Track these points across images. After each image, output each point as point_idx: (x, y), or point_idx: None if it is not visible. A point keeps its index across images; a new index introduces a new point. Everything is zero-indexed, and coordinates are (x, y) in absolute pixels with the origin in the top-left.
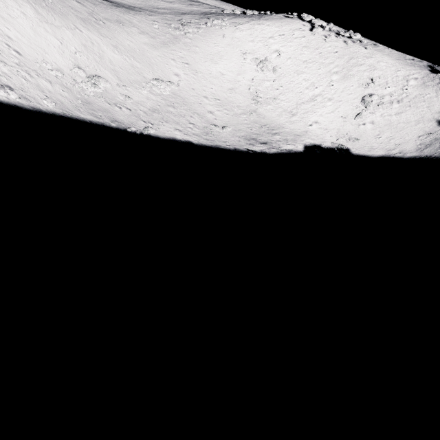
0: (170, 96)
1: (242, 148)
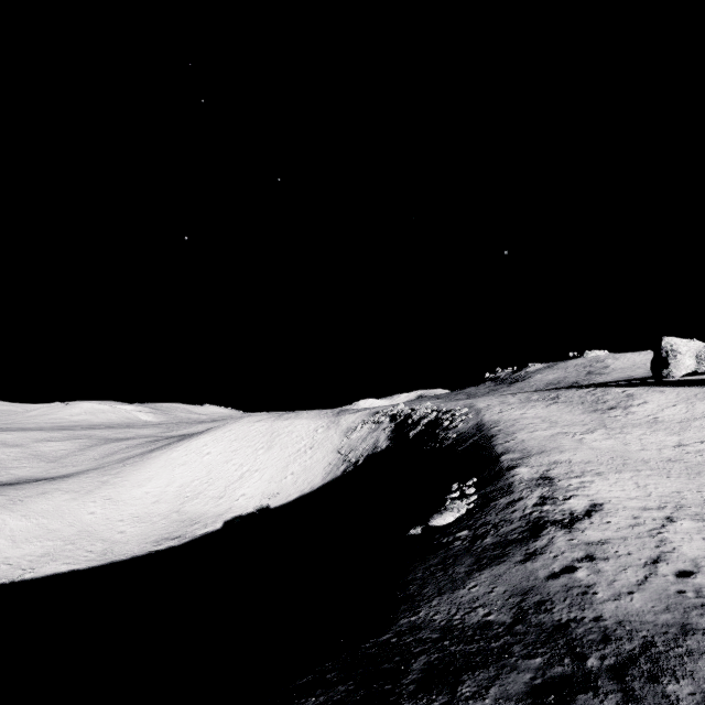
0: (73, 535)
1: (143, 553)
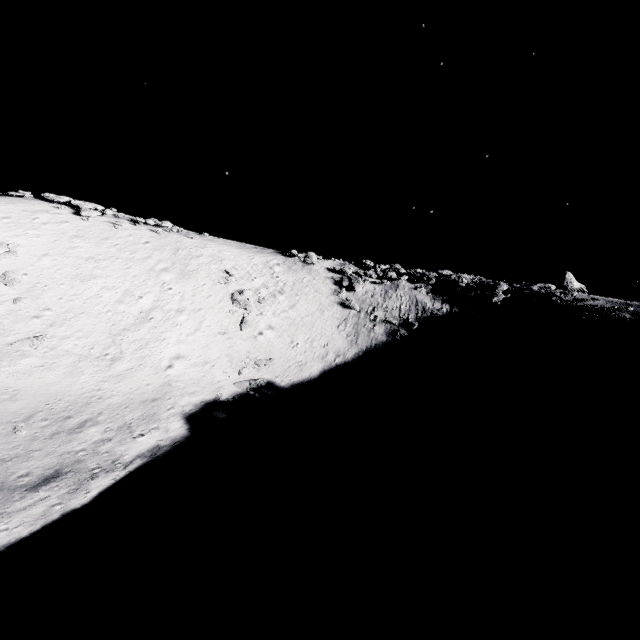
0: None
1: None
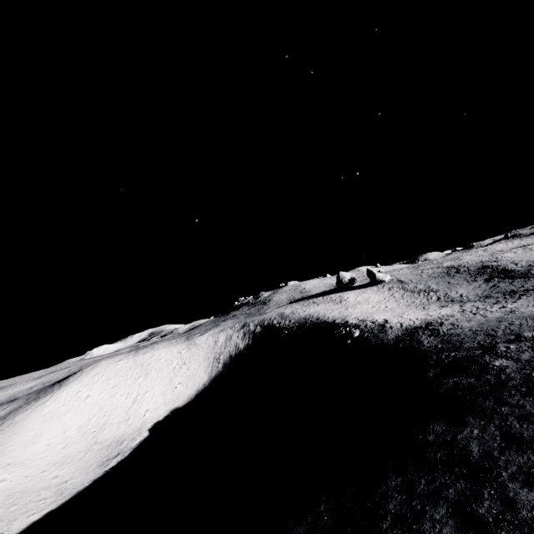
0: (6, 500)
1: (100, 474)
